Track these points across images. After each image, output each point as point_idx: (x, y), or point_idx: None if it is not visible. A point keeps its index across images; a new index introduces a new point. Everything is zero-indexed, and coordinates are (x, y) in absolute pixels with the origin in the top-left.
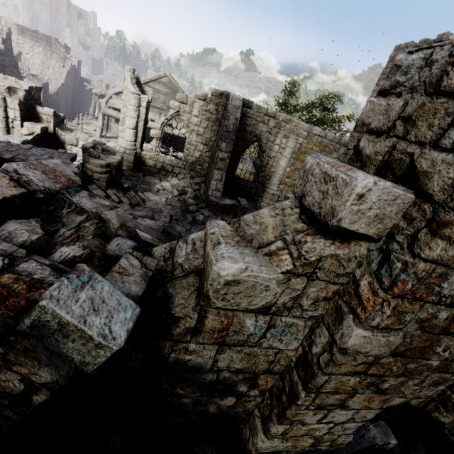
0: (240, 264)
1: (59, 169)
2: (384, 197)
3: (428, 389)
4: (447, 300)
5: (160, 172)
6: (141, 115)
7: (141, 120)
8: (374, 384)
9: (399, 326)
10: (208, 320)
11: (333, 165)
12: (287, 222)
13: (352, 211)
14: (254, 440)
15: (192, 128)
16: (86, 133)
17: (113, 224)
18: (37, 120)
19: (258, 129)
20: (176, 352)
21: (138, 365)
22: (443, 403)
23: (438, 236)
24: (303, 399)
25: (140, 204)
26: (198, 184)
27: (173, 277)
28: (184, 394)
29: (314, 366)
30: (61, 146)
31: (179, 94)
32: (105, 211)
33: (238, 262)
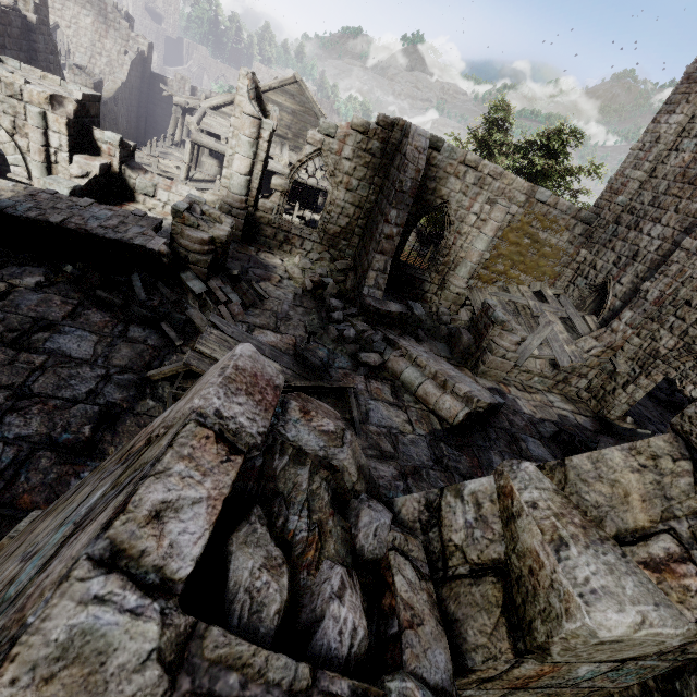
0: (631, 612)
1: (258, 368)
2: None
3: None
4: None
5: (282, 246)
6: (260, 153)
7: (259, 162)
8: None
9: None
10: (520, 669)
11: None
12: (671, 490)
13: None
14: None
15: (340, 179)
16: (163, 172)
17: (351, 476)
18: (94, 151)
19: (447, 186)
20: None
21: None
22: None
23: None
24: None
25: (256, 304)
26: (343, 271)
27: (451, 576)
28: None
29: None
30: (129, 196)
31: (325, 121)
32: (341, 454)
33: (623, 603)
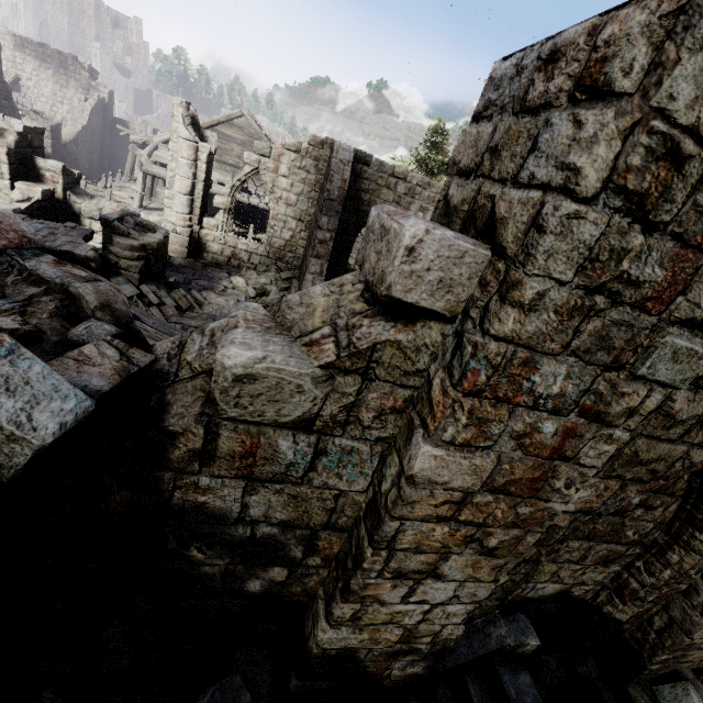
0: (256, 352)
1: (7, 221)
2: (445, 253)
3: (595, 570)
4: (547, 403)
5: (230, 261)
6: (199, 174)
7: (199, 182)
8: (474, 538)
9: (485, 443)
10: (221, 438)
11: (390, 214)
12: (344, 302)
13: (403, 272)
14: (315, 631)
15: (279, 195)
16: (117, 202)
17: (88, 302)
18: (38, 179)
19: (380, 197)
20: (182, 490)
21: (126, 509)
22: (618, 591)
23: (507, 302)
24: (369, 560)
25: (193, 309)
26: (289, 280)
27: (176, 380)
28: (204, 559)
29: (381, 509)
30: (75, 220)
31: (258, 142)
32: (74, 282)
33: (255, 349)
